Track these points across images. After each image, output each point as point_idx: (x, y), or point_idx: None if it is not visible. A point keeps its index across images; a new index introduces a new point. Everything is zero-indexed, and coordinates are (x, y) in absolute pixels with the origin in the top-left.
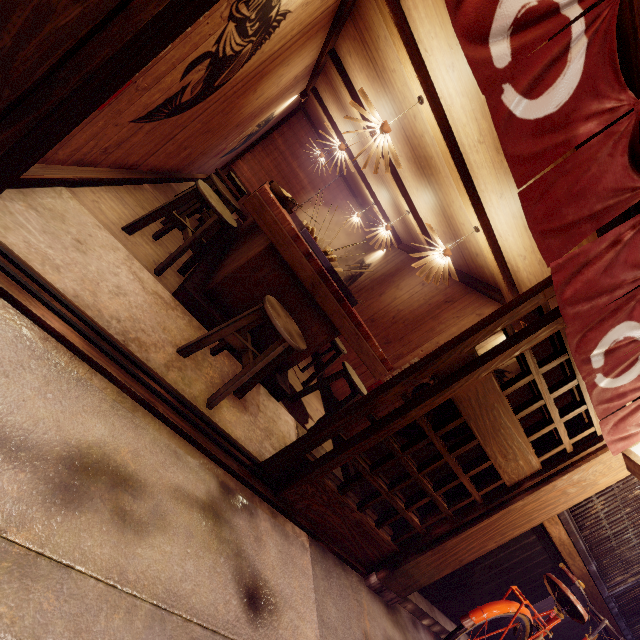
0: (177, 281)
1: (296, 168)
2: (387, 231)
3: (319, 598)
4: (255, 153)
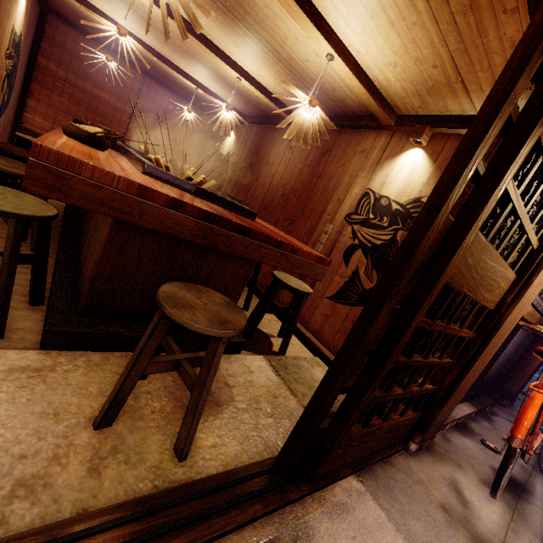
0: (37, 319)
1: (93, 90)
2: (230, 112)
3: (405, 533)
4: (35, 95)
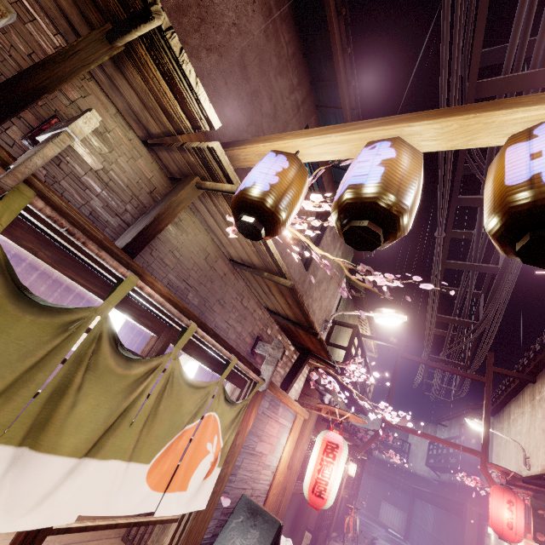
0: None
1: None
2: None
3: None
4: None
